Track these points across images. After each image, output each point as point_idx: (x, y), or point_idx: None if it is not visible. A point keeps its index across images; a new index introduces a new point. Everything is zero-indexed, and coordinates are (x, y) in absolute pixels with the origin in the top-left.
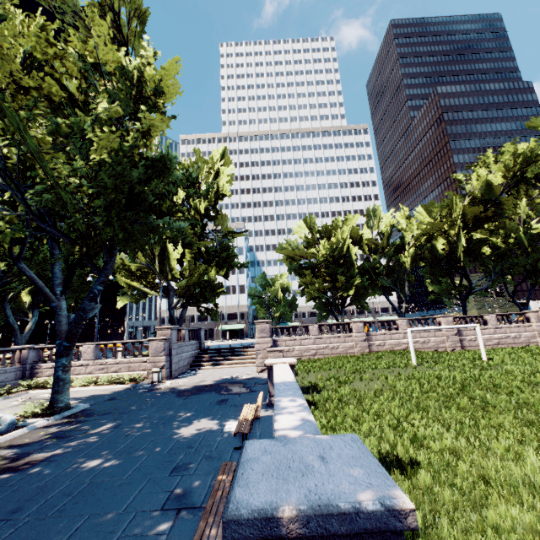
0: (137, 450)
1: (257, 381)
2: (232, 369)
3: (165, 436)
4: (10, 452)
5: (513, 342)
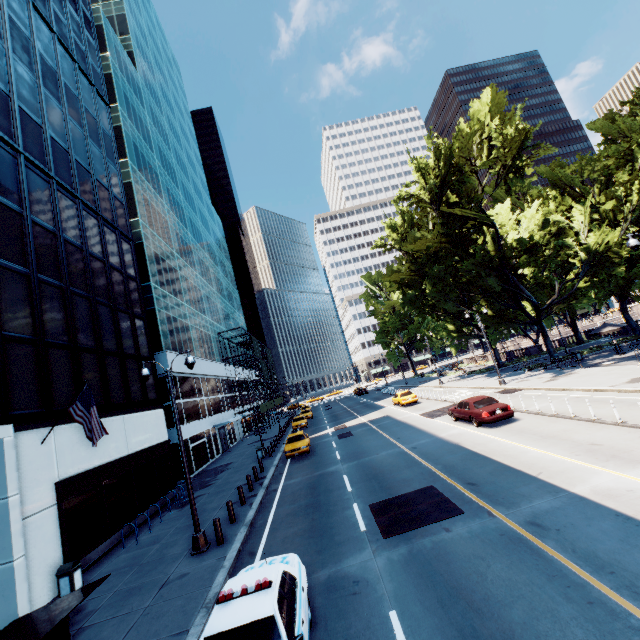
0: None
1: None
2: None
3: None
4: None
5: None
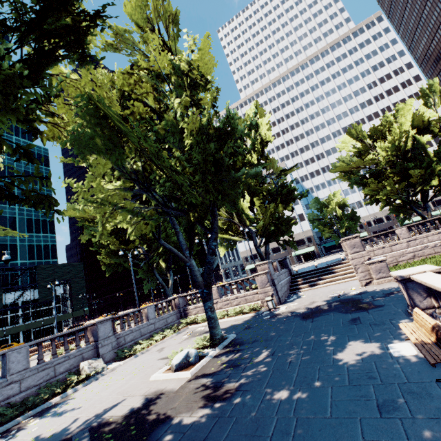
0: (312, 380)
1: (372, 295)
2: (331, 287)
3: (329, 364)
4: (208, 381)
5: None
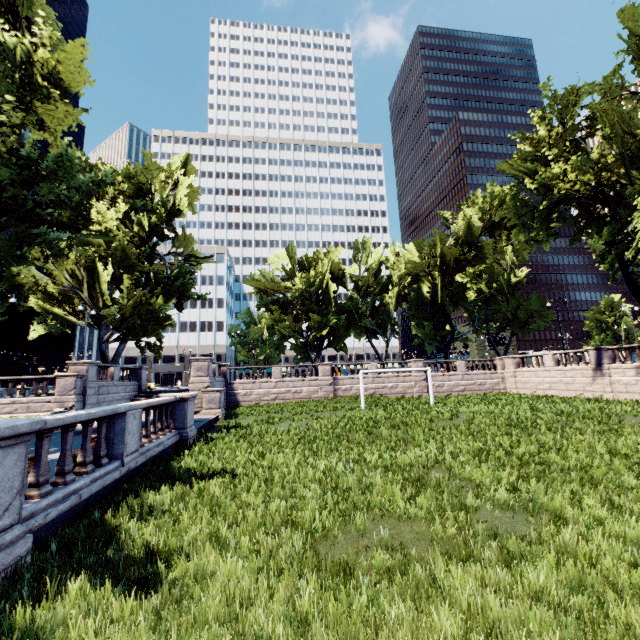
0: None
1: None
2: None
3: None
4: None
5: (478, 388)
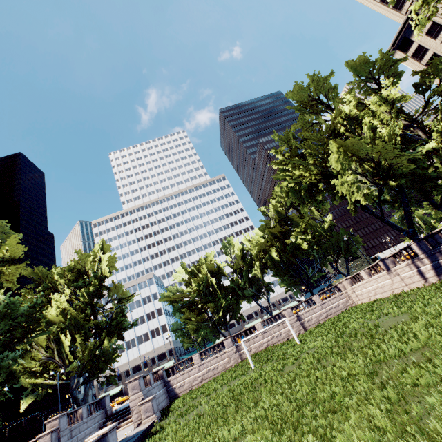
0: None
1: None
2: (122, 431)
3: None
4: None
5: (336, 310)
